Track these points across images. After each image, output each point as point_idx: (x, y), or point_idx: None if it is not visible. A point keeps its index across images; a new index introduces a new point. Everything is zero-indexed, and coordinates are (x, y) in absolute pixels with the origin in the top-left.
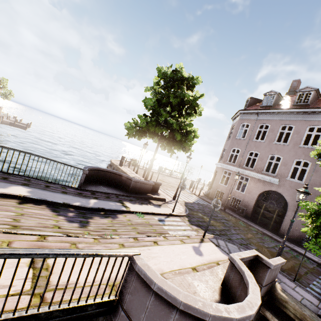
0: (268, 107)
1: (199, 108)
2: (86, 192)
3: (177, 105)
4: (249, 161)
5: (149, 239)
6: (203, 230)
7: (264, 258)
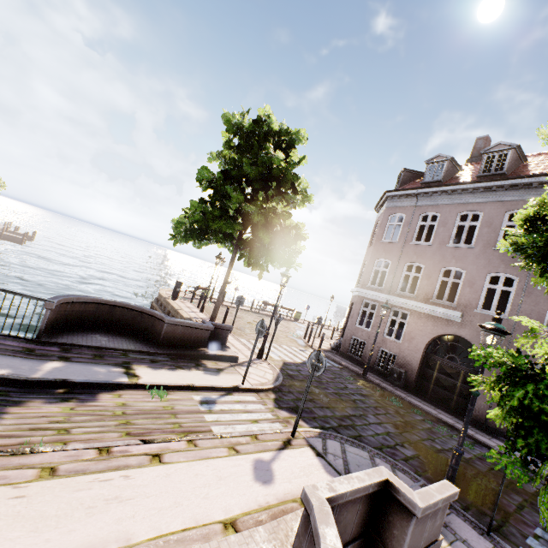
0: (434, 183)
1: (300, 183)
2: (49, 348)
3: (261, 180)
4: (413, 285)
5: (145, 449)
6: (301, 419)
7: (401, 488)
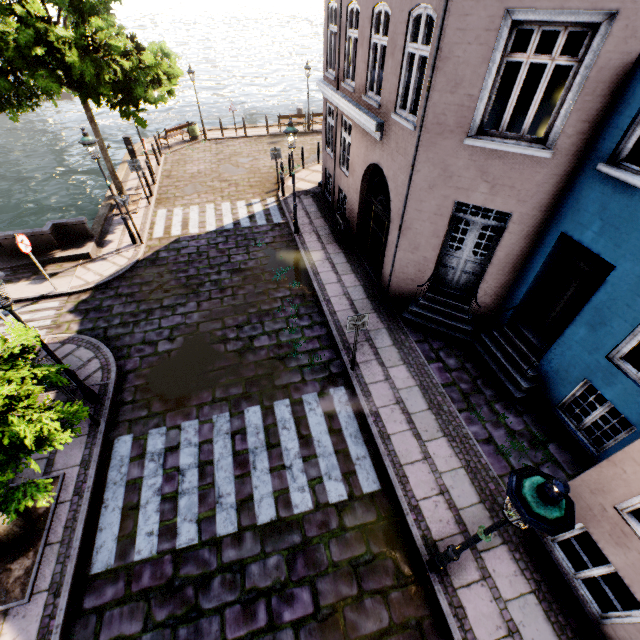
0: None
1: None
2: None
3: None
4: None
5: None
6: (80, 322)
7: None
